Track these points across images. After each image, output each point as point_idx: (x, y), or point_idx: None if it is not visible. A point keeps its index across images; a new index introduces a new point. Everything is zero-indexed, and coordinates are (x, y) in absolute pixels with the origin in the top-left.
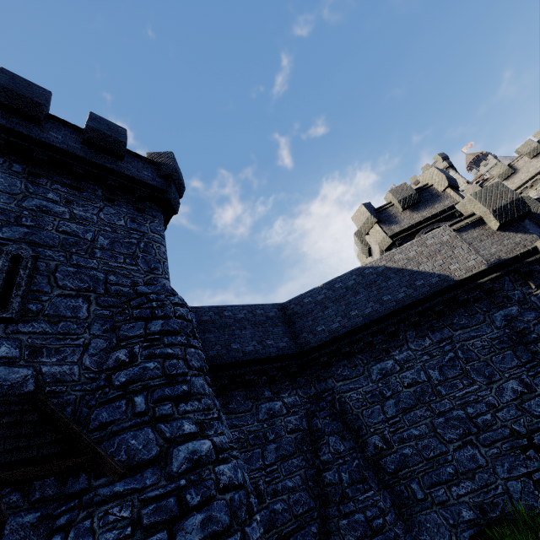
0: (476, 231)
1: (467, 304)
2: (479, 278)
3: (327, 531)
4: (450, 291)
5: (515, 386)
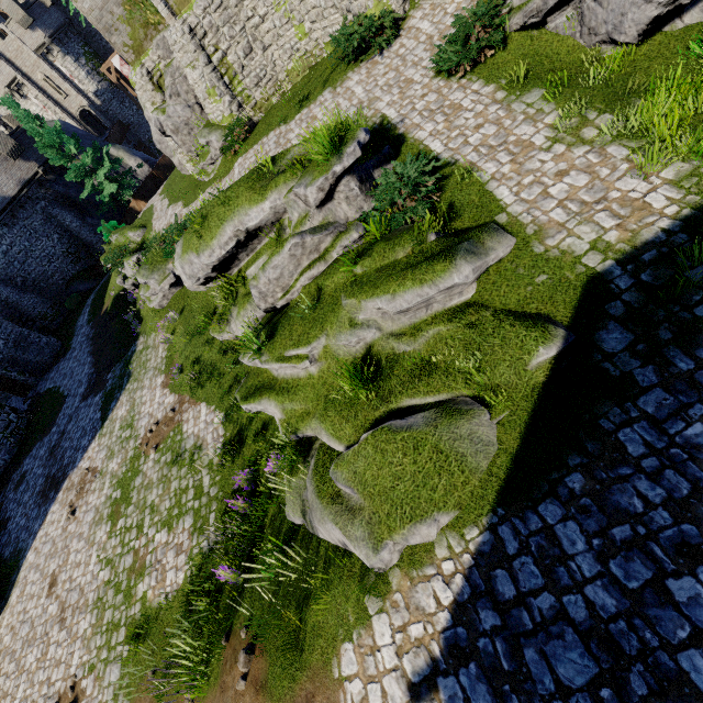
0: (5, 163)
1: (23, 207)
2: (21, 193)
3: (23, 313)
4: (12, 204)
5: (57, 236)
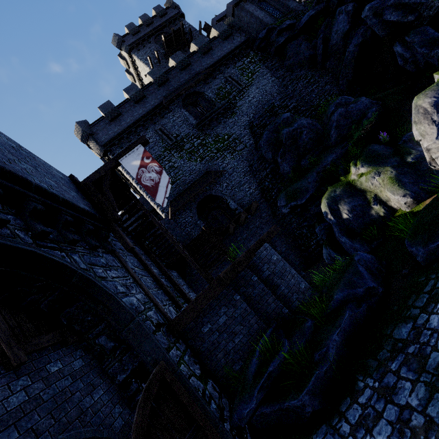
0: None
1: None
2: None
3: None
4: None
5: None
